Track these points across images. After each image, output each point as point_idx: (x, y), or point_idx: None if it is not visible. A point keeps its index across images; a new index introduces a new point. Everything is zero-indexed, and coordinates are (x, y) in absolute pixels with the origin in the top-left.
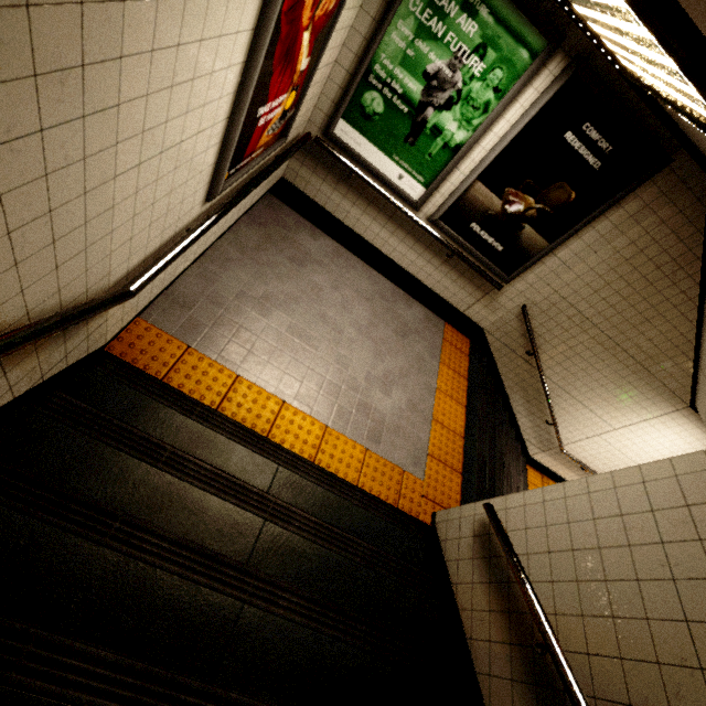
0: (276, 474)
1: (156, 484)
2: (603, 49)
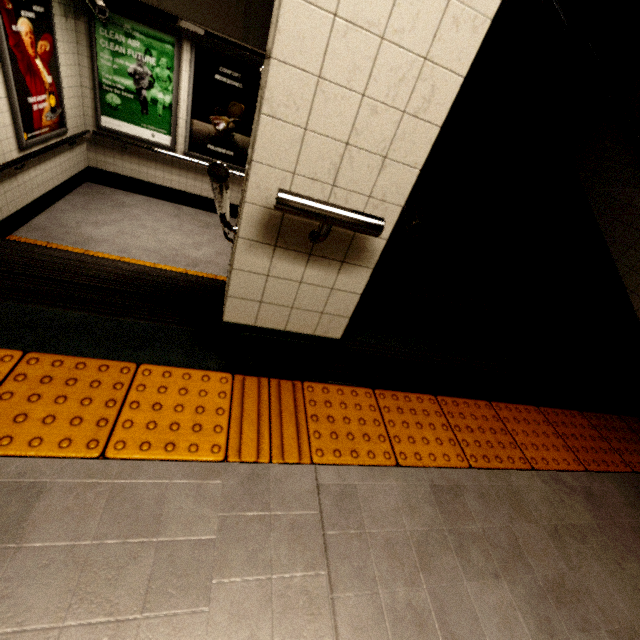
0: None
1: None
2: None
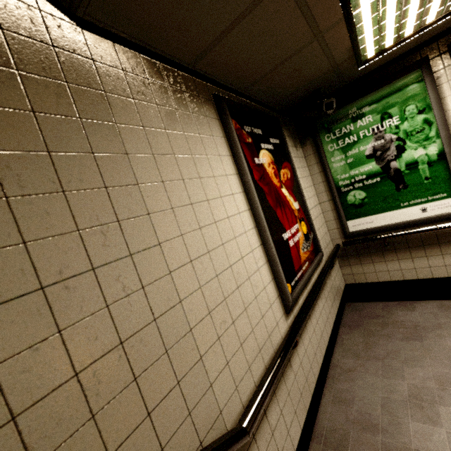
0: None
1: None
2: None
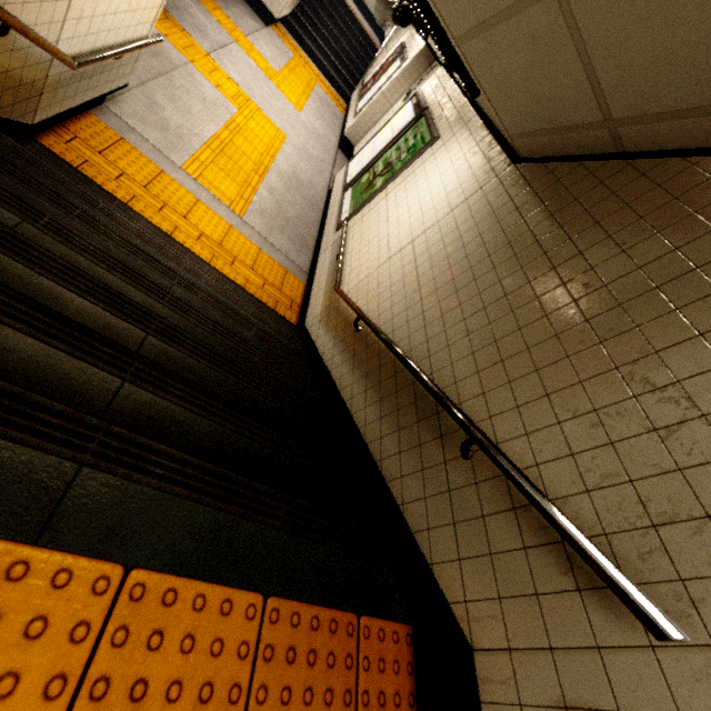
0: None
1: None
2: None
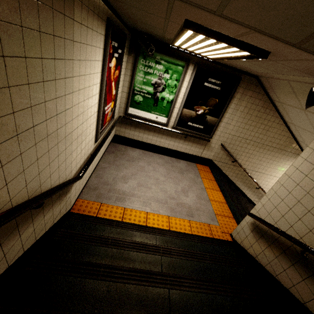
0: (157, 239)
1: (110, 254)
2: (202, 56)
